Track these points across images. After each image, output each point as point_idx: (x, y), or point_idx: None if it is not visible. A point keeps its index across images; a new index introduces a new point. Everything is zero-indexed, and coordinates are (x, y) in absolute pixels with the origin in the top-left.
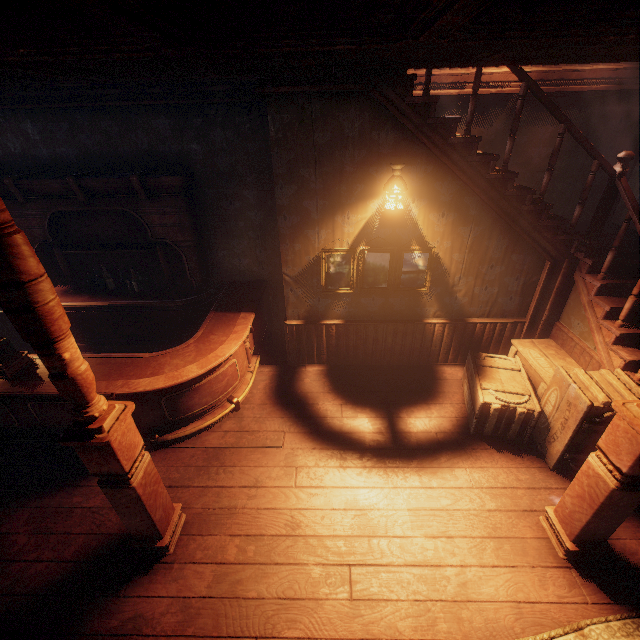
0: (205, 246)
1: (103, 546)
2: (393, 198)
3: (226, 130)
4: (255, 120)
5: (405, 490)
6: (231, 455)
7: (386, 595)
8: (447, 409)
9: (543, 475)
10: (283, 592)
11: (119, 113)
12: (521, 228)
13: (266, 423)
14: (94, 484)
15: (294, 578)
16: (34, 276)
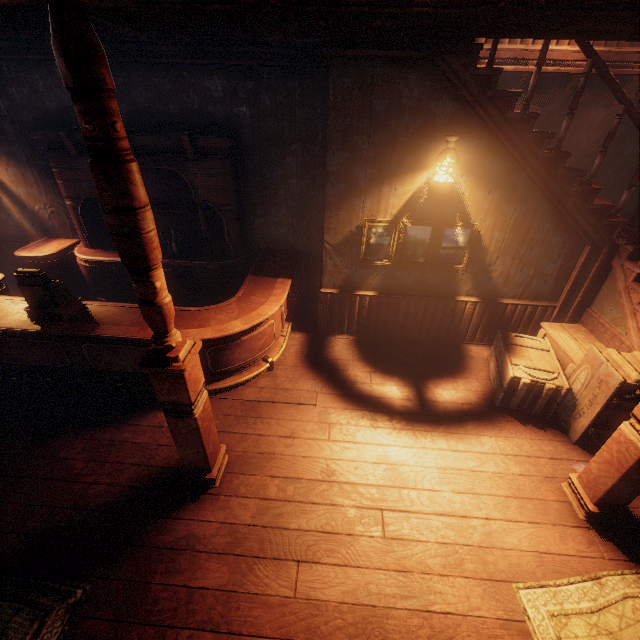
0: (244, 212)
1: (154, 476)
2: (444, 170)
3: (277, 95)
4: (306, 86)
5: (433, 451)
6: (267, 408)
7: (417, 536)
8: (473, 383)
9: (566, 448)
10: (321, 526)
11: (173, 71)
12: (566, 210)
13: (299, 383)
14: (141, 423)
15: (331, 516)
16: (143, 204)
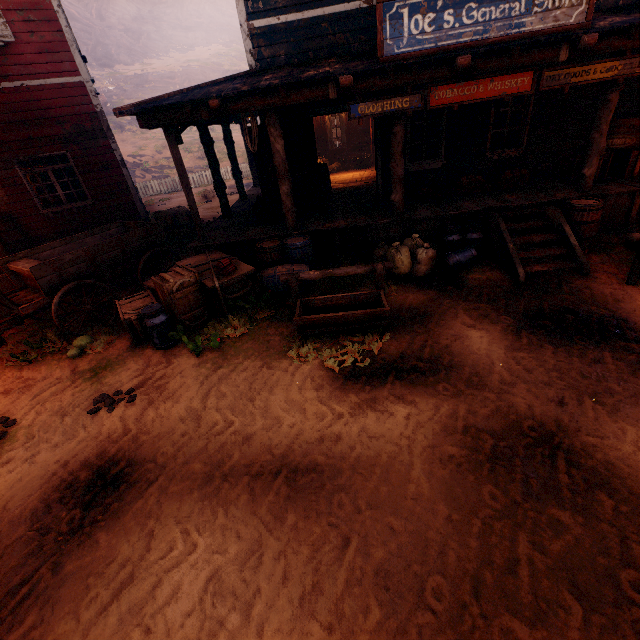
0: None
1: None
2: None
3: None
4: None
5: None
6: None
7: None
8: None
9: None
10: None
11: None
12: None
13: None
14: None
15: None
16: None
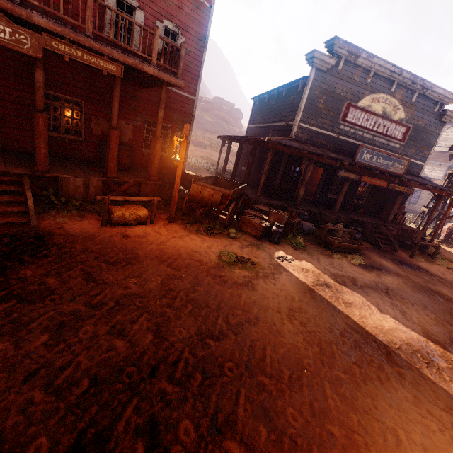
0: None
1: None
2: None
3: None
4: None
5: None
6: None
7: None
8: None
9: None
10: None
11: None
12: None
13: None
14: None
15: None
16: None
